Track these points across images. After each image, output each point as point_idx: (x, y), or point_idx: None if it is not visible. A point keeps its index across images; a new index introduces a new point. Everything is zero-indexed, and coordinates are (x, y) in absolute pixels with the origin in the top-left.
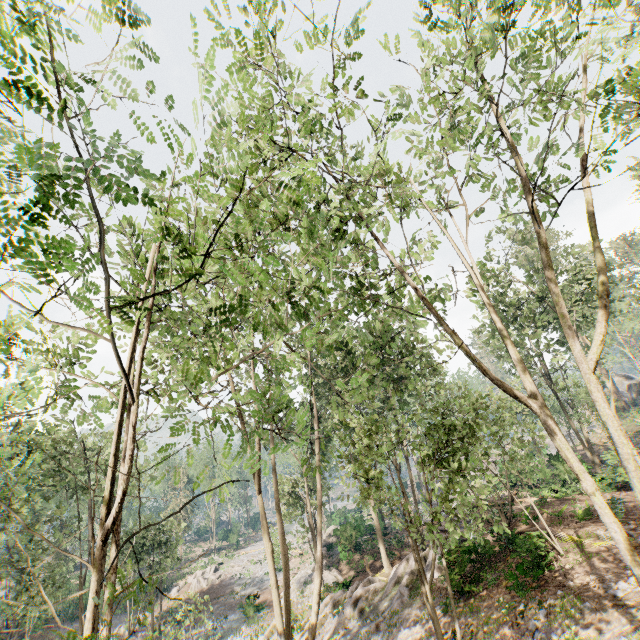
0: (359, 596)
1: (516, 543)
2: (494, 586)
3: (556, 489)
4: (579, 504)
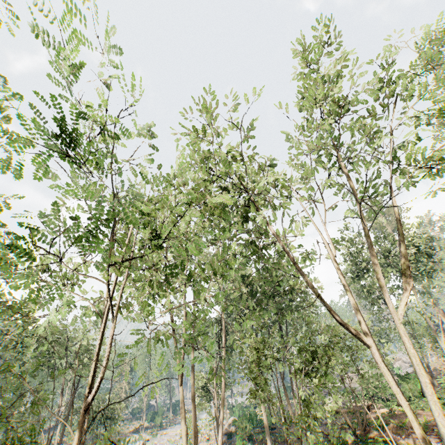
0: None
1: None
2: None
3: None
4: (419, 418)
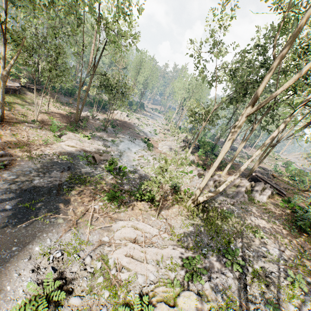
0: (216, 180)
1: None
2: None
3: None
4: None
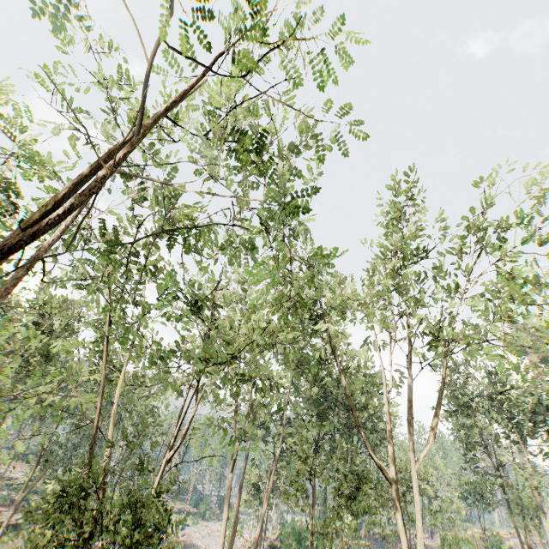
0: None
1: None
2: None
3: None
4: None
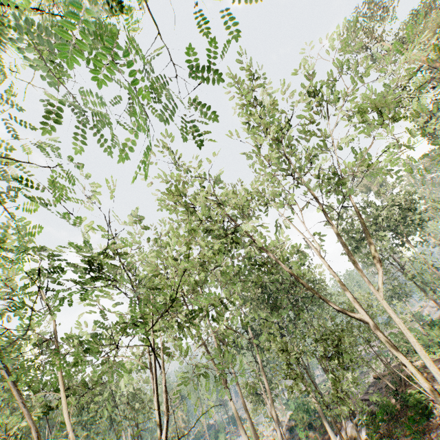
0: None
1: (409, 400)
2: (402, 436)
3: (433, 351)
4: None
